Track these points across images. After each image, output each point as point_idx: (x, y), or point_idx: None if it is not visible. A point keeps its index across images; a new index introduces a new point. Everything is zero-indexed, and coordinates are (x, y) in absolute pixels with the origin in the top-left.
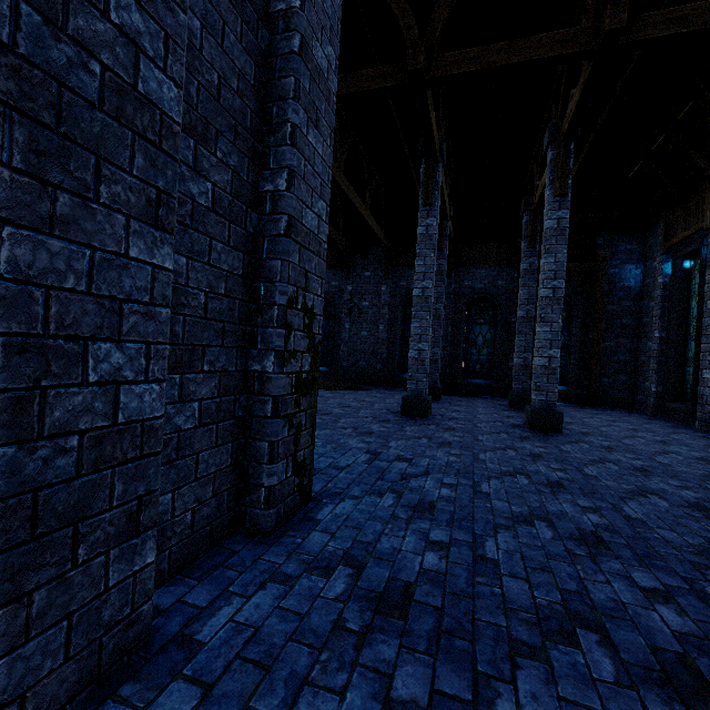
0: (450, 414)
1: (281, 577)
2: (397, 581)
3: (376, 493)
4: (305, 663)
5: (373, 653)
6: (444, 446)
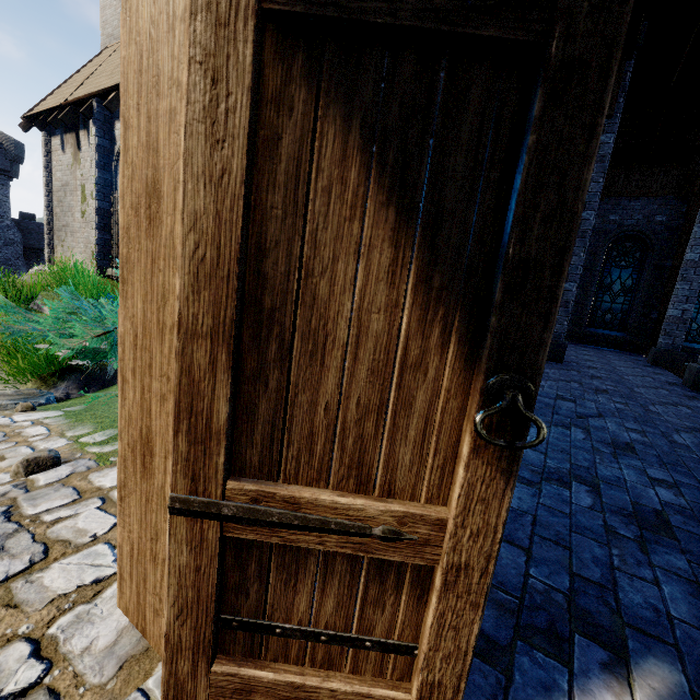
0: (585, 362)
1: (523, 480)
2: (643, 506)
3: (560, 425)
4: (601, 553)
5: (663, 560)
6: (601, 393)
